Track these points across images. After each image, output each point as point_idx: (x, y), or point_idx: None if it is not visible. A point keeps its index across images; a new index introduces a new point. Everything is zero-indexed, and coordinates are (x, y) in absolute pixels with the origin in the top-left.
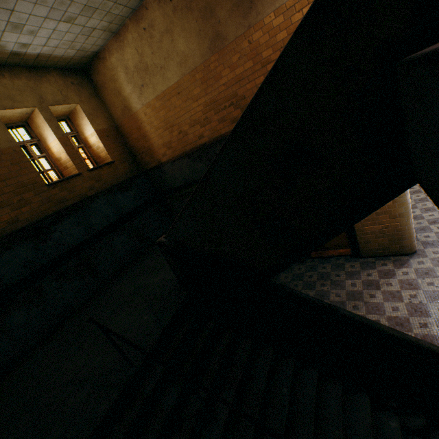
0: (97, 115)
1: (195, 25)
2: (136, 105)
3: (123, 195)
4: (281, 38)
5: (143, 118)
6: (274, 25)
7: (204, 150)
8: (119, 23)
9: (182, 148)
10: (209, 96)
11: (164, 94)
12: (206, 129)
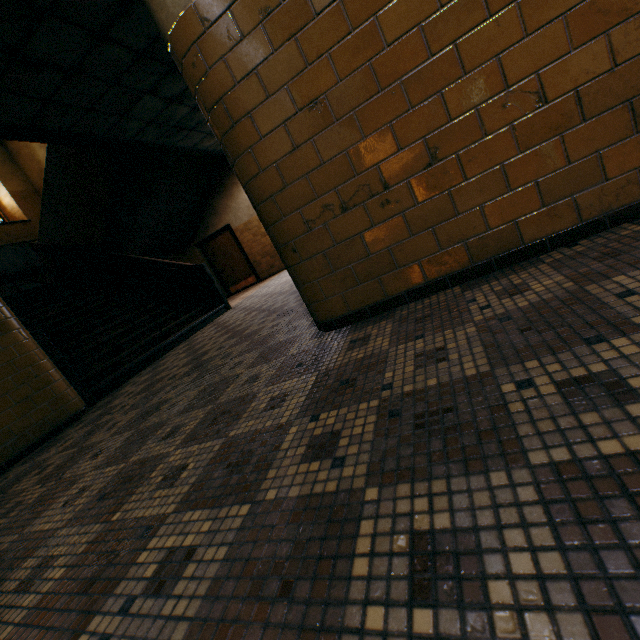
0: (12, 178)
1: None
2: None
3: None
4: None
5: None
6: None
7: None
8: None
9: None
10: None
11: None
12: None
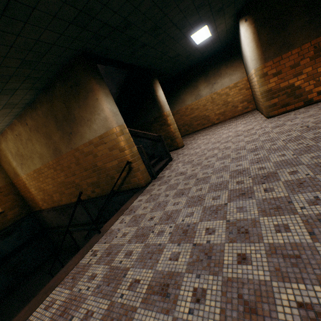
0: None
1: (43, 140)
2: (21, 173)
3: (4, 240)
4: (91, 159)
5: (26, 181)
6: (85, 151)
7: (64, 209)
8: (0, 130)
9: (52, 203)
10: (60, 178)
11: (35, 171)
12: (63, 196)
